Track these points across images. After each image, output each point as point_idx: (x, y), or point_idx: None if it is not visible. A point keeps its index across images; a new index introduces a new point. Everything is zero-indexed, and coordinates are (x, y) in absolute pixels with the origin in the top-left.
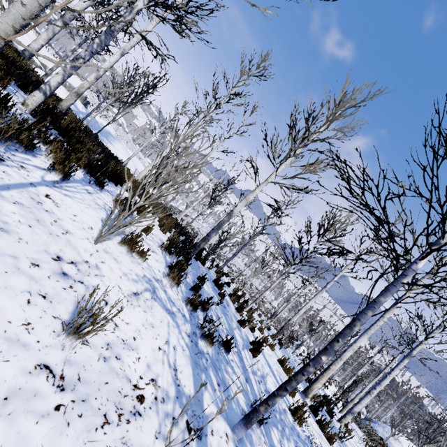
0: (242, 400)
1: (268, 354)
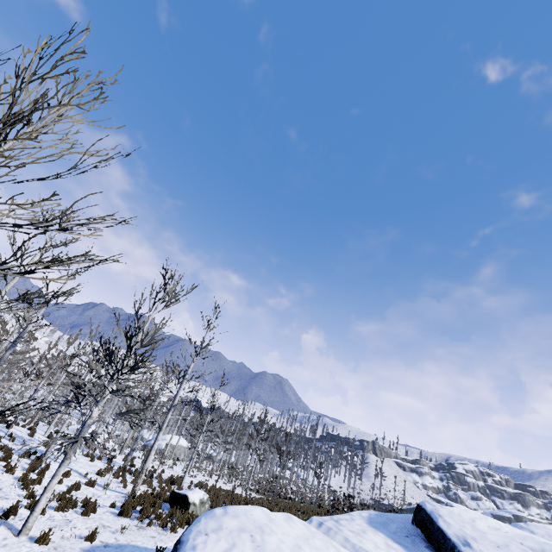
0: (5, 435)
1: (20, 428)
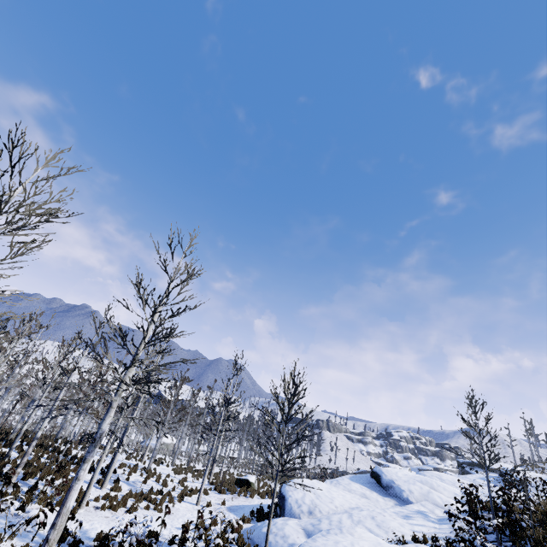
0: None
1: None
